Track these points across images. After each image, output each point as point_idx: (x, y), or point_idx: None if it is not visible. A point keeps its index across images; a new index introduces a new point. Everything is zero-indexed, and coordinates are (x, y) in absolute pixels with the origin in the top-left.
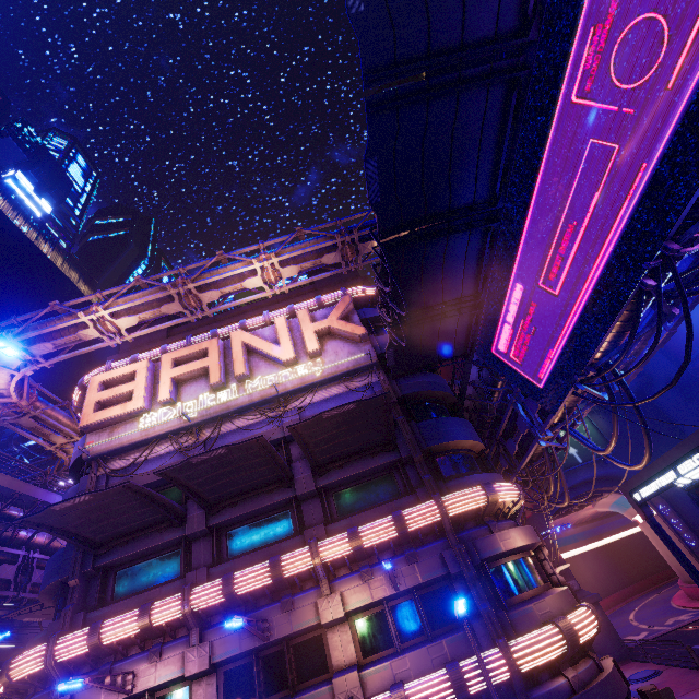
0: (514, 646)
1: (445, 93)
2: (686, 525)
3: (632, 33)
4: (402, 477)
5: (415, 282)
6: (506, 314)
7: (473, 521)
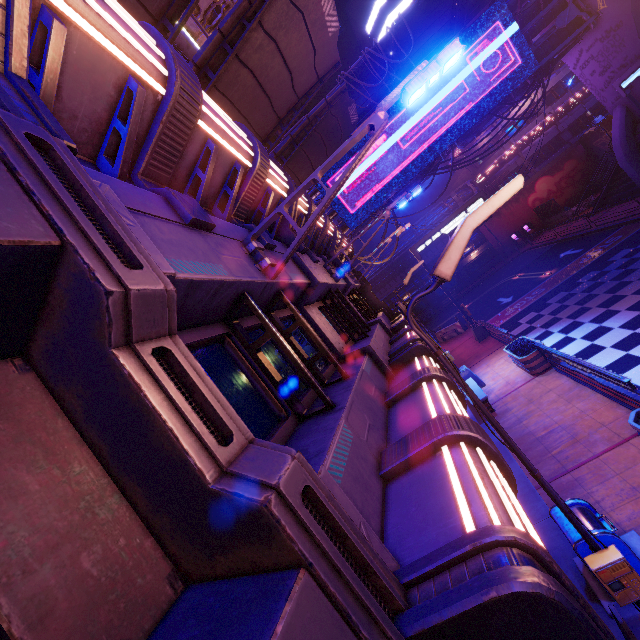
0: None
1: (458, 0)
2: None
3: (489, 57)
4: None
5: (358, 83)
6: None
7: None
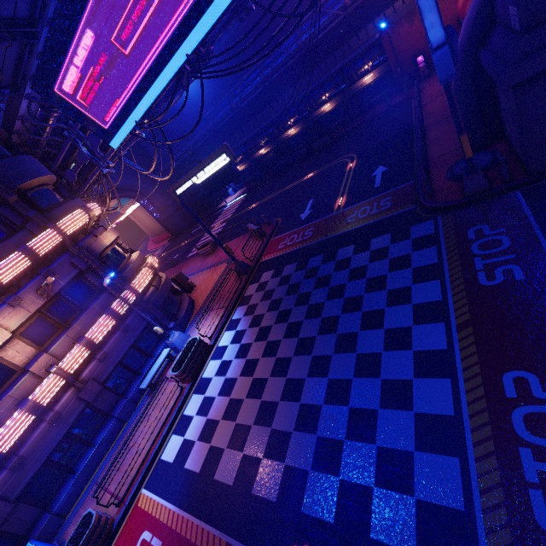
0: (134, 284)
1: None
2: (155, 207)
3: None
4: (0, 220)
5: None
6: (74, 55)
7: (82, 234)
